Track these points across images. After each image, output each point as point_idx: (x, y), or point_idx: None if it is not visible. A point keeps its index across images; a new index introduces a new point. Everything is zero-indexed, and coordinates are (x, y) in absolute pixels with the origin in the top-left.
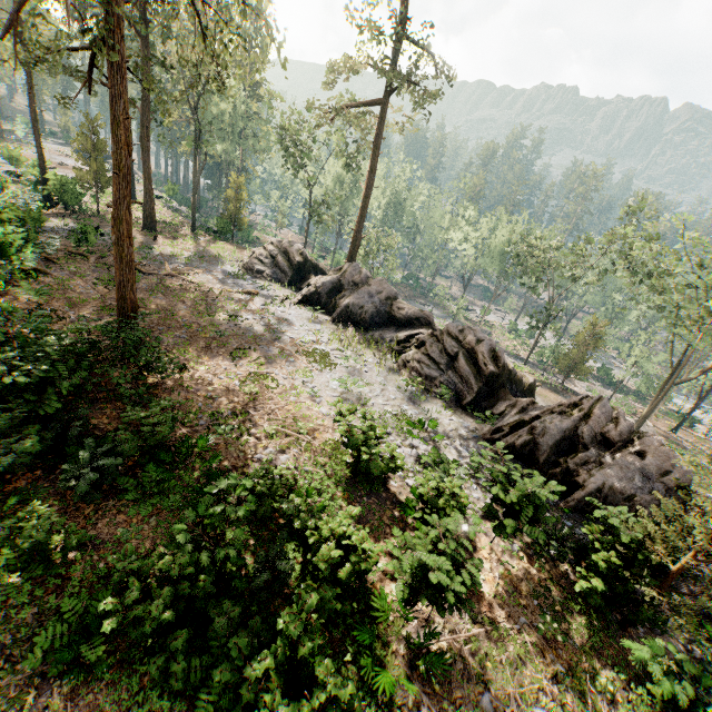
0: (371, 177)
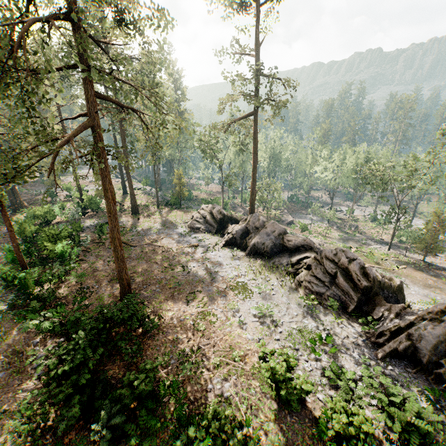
0: (254, 156)
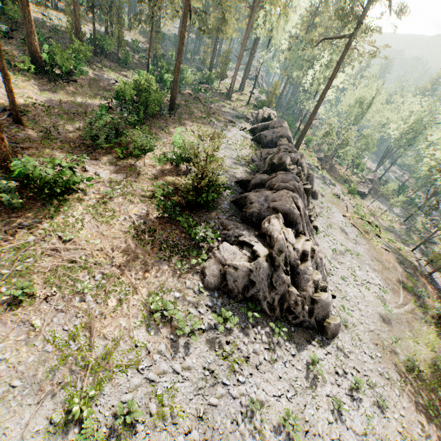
0: (329, 82)
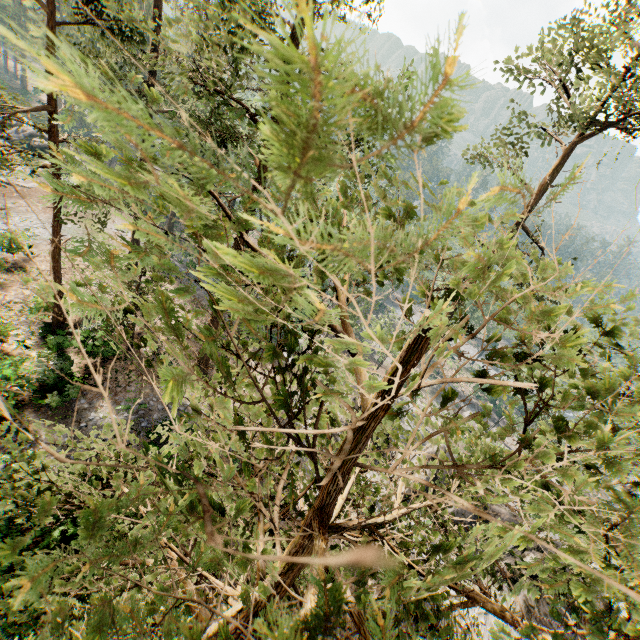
0: None
